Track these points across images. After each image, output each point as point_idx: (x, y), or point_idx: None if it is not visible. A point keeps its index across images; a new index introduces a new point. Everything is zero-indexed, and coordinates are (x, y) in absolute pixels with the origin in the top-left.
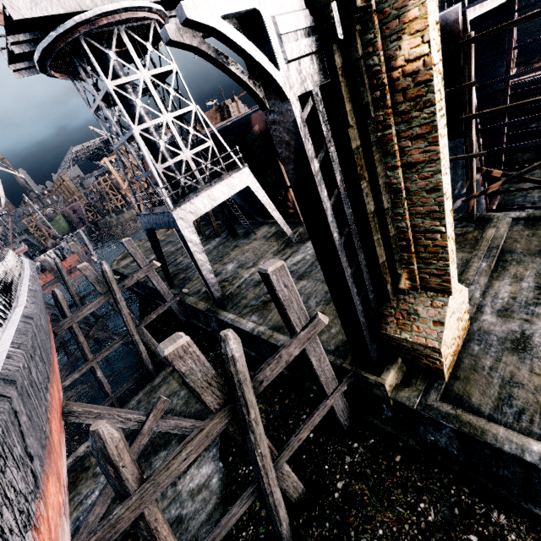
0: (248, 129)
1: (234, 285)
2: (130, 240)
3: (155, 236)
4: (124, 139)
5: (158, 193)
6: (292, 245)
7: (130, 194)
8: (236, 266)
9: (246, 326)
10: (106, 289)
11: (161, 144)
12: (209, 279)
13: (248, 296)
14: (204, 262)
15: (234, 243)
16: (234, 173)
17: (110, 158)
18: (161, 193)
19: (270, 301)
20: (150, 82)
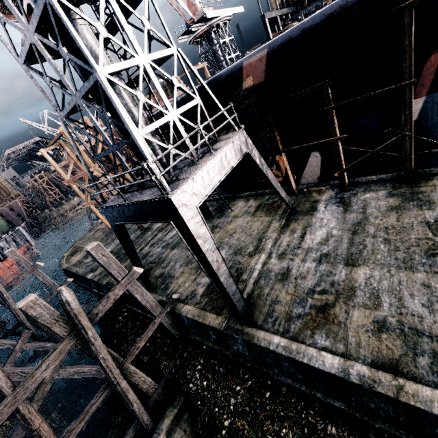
0: (236, 84)
1: (248, 282)
2: (99, 245)
3: (125, 230)
4: (78, 97)
5: (147, 170)
6: (297, 218)
7: (74, 185)
8: (230, 253)
9: (324, 363)
10: (70, 327)
11: (139, 97)
12: (228, 286)
13: (280, 298)
14: (219, 263)
15: (209, 223)
16: (233, 137)
17: (47, 149)
18: (154, 170)
19: (329, 306)
20: (115, 2)
